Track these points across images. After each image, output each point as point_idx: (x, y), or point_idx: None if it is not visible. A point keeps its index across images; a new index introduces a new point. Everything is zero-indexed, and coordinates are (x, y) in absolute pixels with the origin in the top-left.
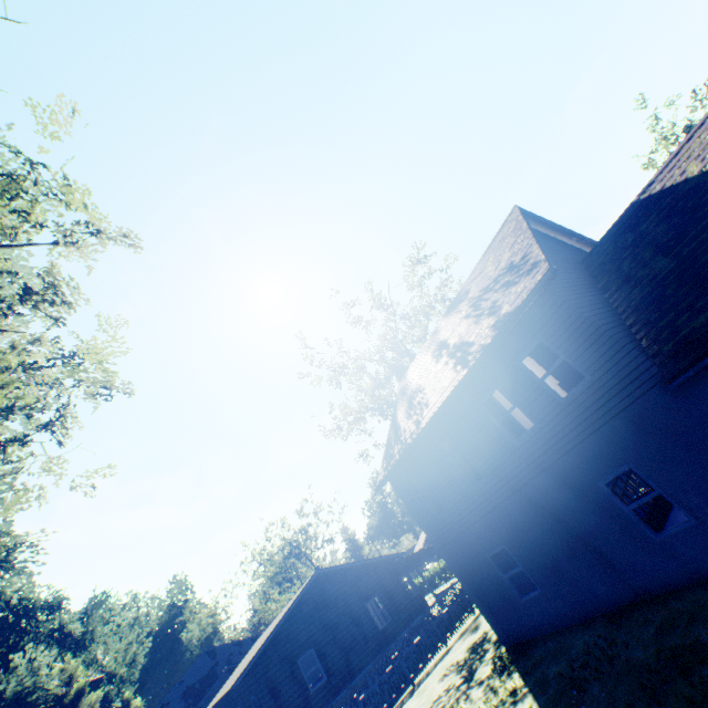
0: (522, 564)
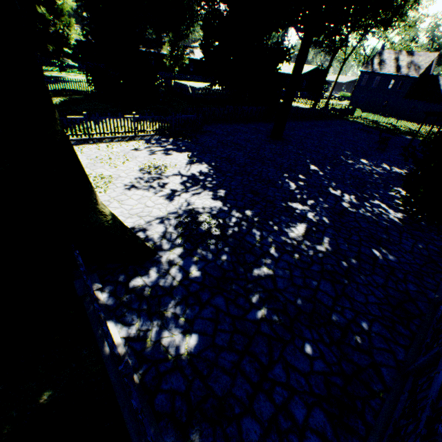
0: (364, 100)
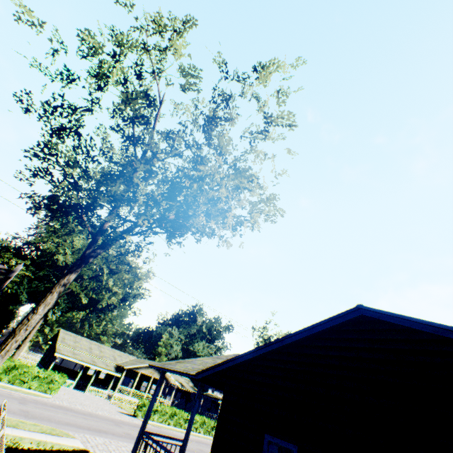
0: None
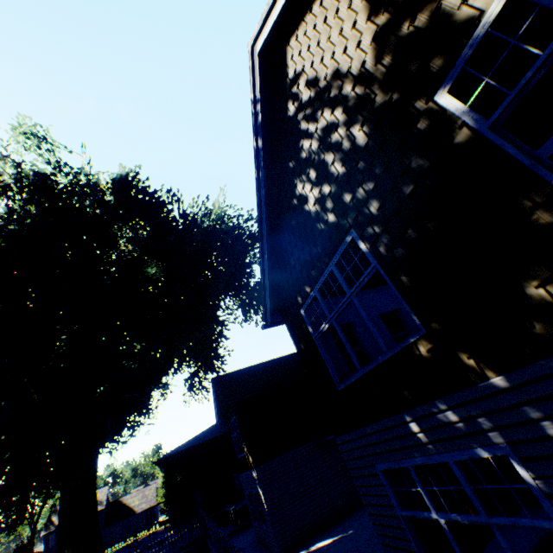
0: None
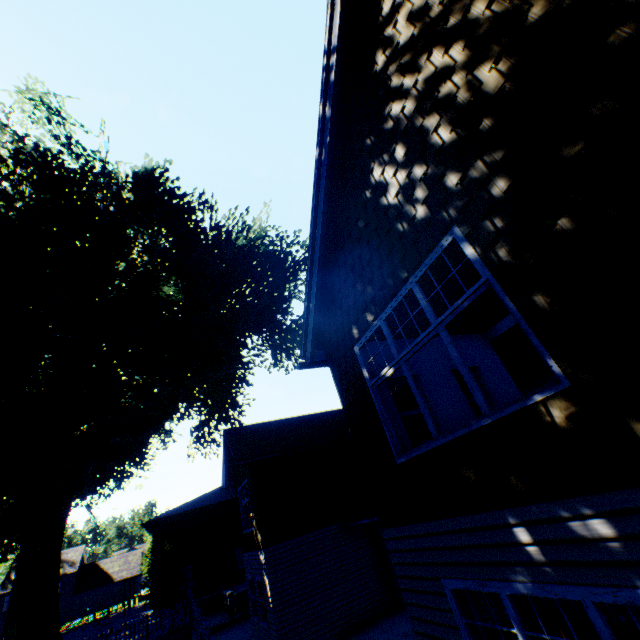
0: None
